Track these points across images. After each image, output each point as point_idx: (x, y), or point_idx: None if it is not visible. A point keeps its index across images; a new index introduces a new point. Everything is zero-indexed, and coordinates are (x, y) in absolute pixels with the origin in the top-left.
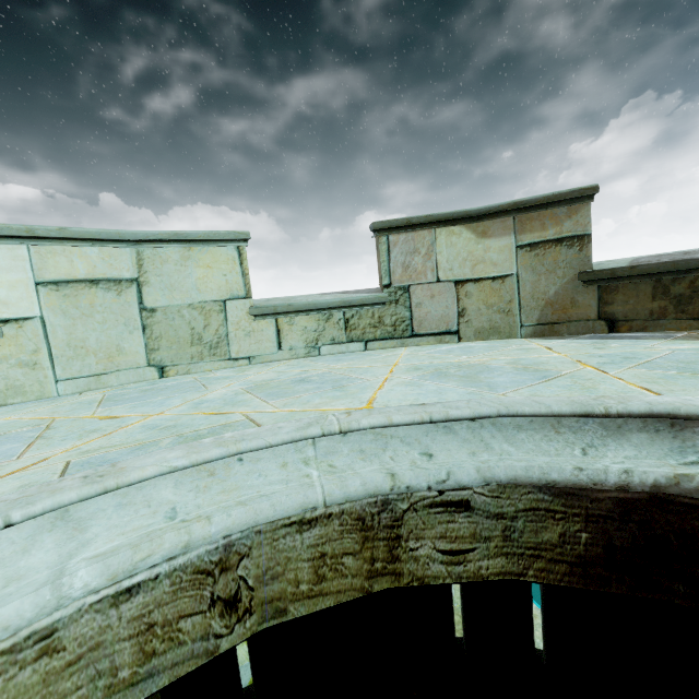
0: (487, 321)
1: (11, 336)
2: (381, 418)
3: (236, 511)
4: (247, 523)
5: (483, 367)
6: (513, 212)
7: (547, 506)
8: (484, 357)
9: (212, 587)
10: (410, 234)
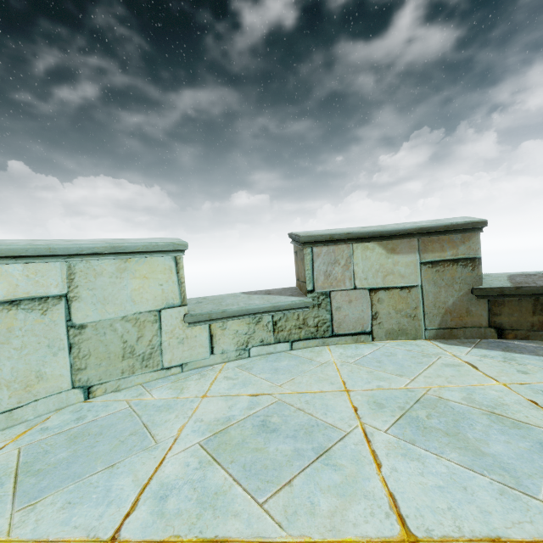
0: (396, 324)
1: None
2: None
3: None
4: None
5: (449, 409)
6: (418, 235)
7: None
8: (428, 381)
9: None
10: (331, 247)
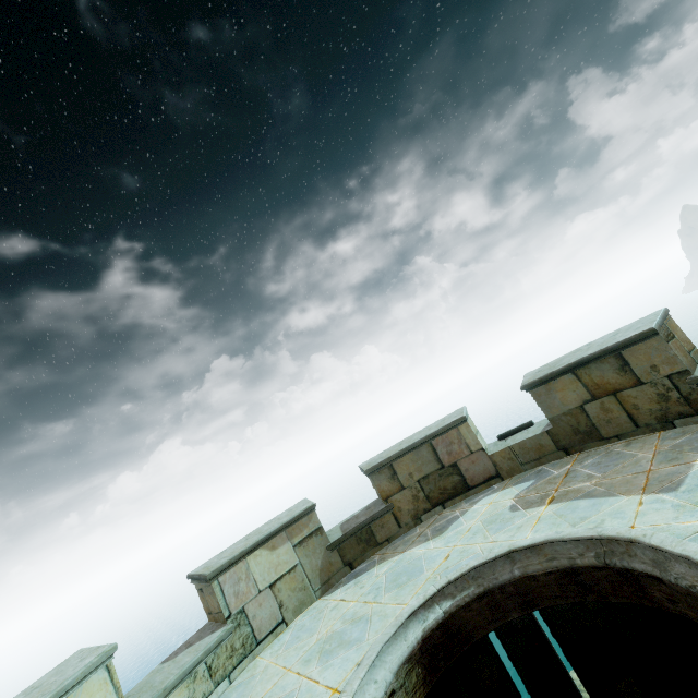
0: (296, 600)
1: None
2: (358, 680)
3: None
4: None
5: (337, 633)
6: (284, 528)
7: (408, 668)
8: (326, 627)
9: None
10: (232, 570)
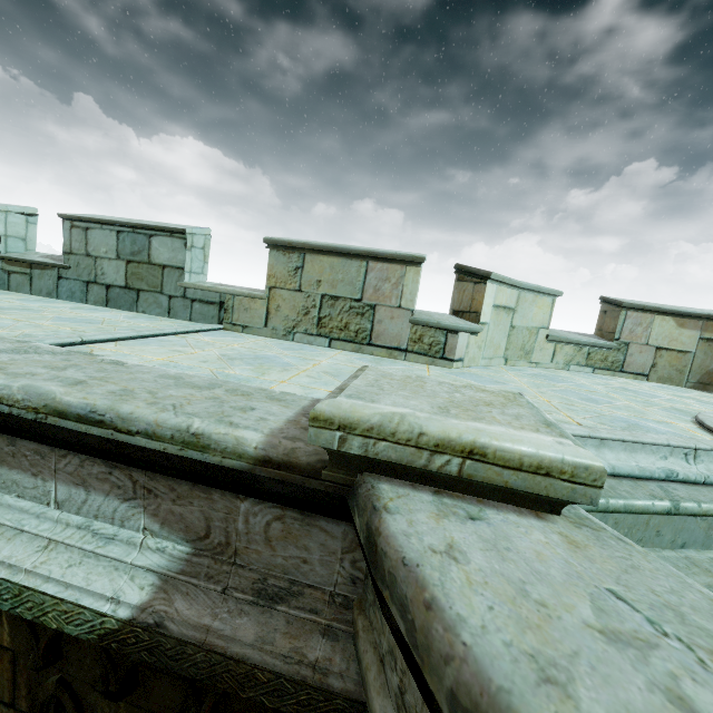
0: (667, 373)
1: (480, 332)
2: None
3: None
4: None
5: None
6: (704, 319)
7: None
8: (699, 397)
9: None
10: (640, 314)
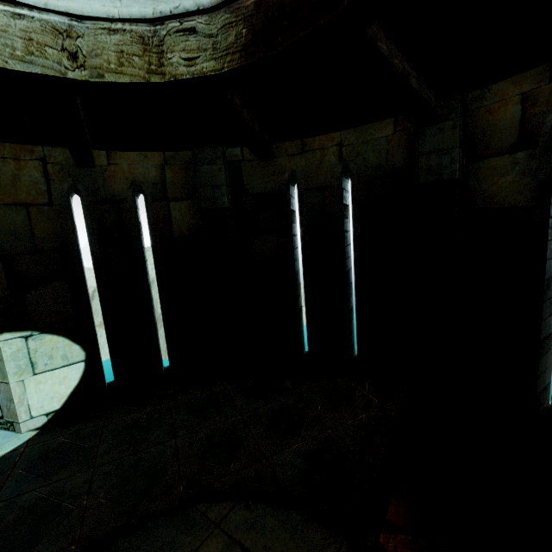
0: None
1: None
2: None
3: (72, 4)
4: (77, 11)
5: None
6: None
7: (229, 21)
8: None
9: (62, 41)
10: None
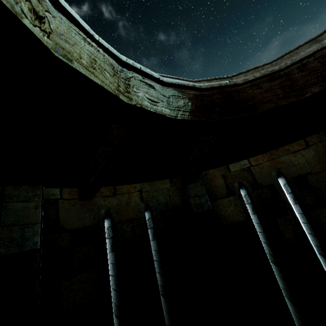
0: None
1: None
2: None
3: None
4: None
5: None
6: None
7: (177, 94)
8: None
9: None
10: None
